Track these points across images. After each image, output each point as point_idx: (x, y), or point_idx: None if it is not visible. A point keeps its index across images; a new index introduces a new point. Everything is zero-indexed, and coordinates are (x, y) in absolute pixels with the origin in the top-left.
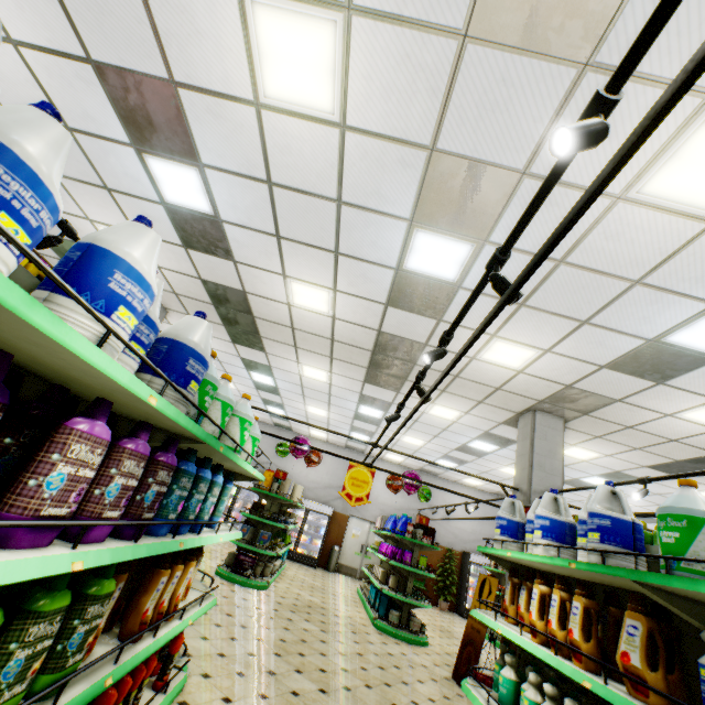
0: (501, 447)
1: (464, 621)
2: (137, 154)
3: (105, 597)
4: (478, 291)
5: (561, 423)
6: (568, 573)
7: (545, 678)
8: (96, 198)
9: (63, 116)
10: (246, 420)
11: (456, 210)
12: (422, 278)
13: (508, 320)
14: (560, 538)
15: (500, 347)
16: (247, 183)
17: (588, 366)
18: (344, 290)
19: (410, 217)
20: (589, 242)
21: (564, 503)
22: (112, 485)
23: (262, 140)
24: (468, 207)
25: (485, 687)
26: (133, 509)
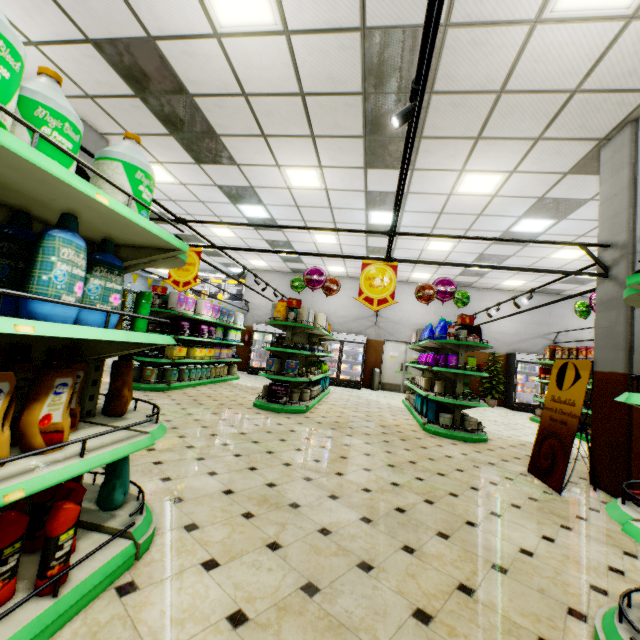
0: (559, 220)
1: (515, 414)
2: None
3: None
4: None
5: None
6: None
7: None
8: None
9: None
10: None
11: None
12: None
13: None
14: None
15: None
16: None
17: None
18: None
19: None
20: None
21: None
22: None
23: None
24: None
25: None
26: None
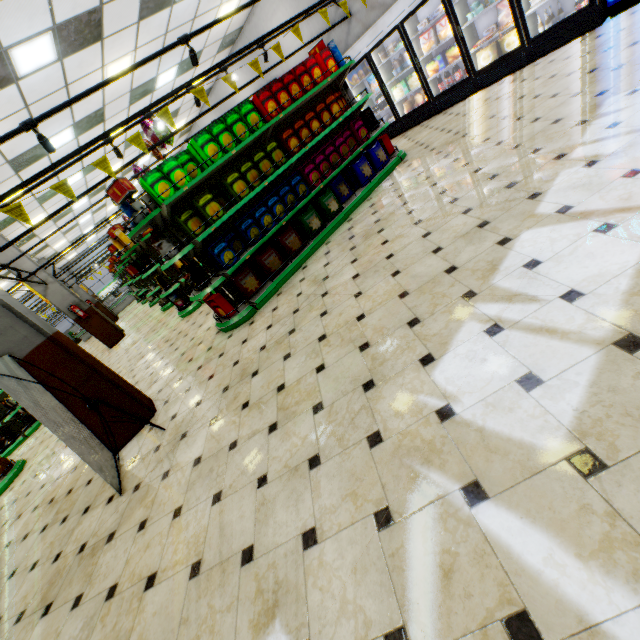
0: None
1: None
2: None
3: None
4: None
5: None
6: None
7: None
8: None
9: None
10: None
11: None
12: None
13: None
14: None
15: None
16: None
17: None
18: None
19: None
20: None
21: None
22: None
23: None
24: None
25: None
26: None
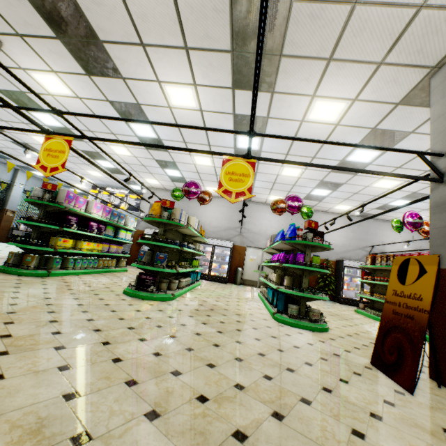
0: (384, 151)
1: (343, 306)
2: None
3: None
4: None
5: None
6: None
7: None
8: None
9: None
10: None
11: None
12: None
13: None
14: None
15: None
16: None
17: None
18: None
19: None
20: None
21: None
22: None
23: None
24: None
25: None
26: None
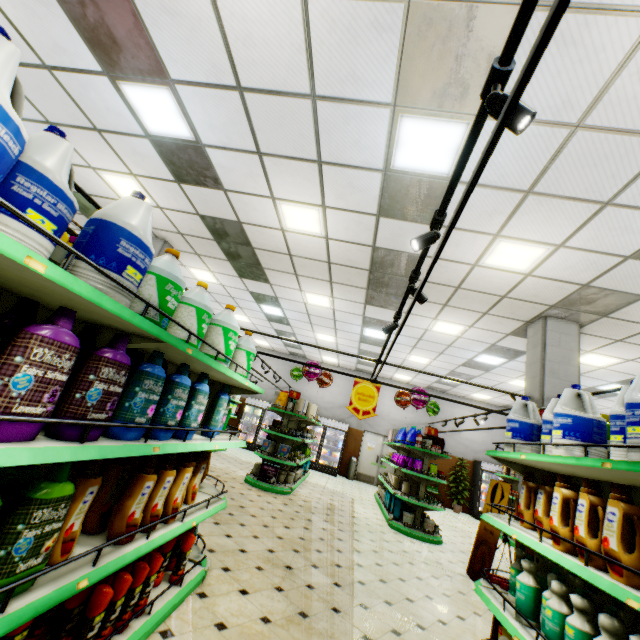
0: (509, 360)
1: (477, 522)
2: (111, 83)
3: (57, 501)
4: (472, 138)
5: (575, 328)
6: (597, 475)
7: (570, 585)
8: (91, 143)
9: (38, 53)
10: (229, 329)
11: (445, 80)
12: (412, 177)
13: (512, 214)
14: (586, 437)
15: (505, 248)
16: (218, 94)
17: (610, 258)
18: (333, 205)
19: (392, 101)
20: (617, 91)
21: (589, 400)
22: (19, 375)
23: (223, 34)
24: (459, 72)
25: (500, 592)
26: (73, 408)
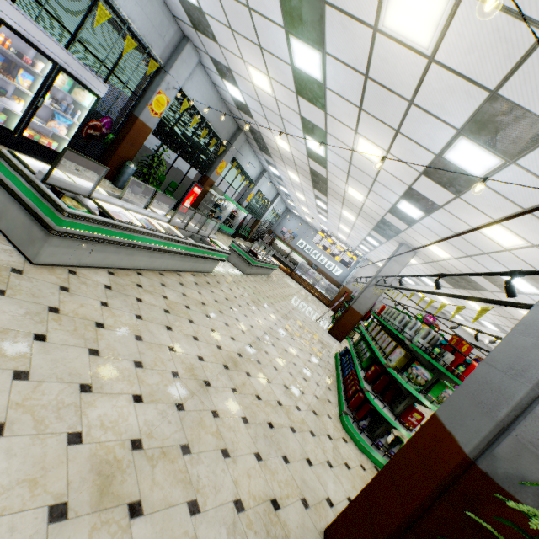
0: None
1: None
2: None
3: None
4: None
5: None
6: None
7: None
8: (453, 249)
9: (490, 254)
10: None
11: None
12: None
13: None
14: None
15: None
16: None
17: None
18: None
19: None
20: None
21: None
22: None
23: None
24: None
25: None
26: None
